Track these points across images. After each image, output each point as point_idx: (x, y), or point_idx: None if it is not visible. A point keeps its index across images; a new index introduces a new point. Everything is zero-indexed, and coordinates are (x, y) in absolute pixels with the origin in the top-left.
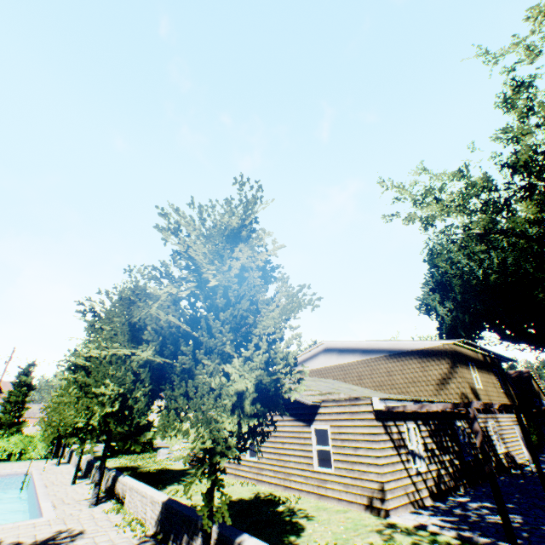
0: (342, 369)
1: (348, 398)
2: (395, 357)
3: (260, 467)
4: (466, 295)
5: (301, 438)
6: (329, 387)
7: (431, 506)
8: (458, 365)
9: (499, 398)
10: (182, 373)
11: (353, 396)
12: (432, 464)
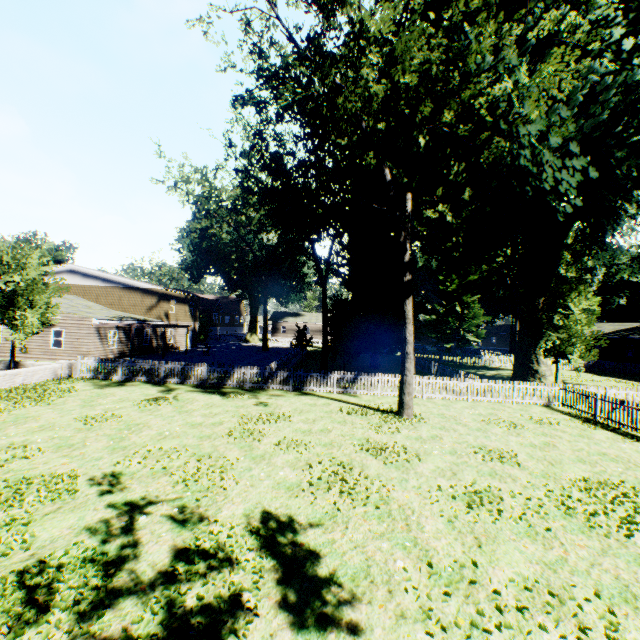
0: (85, 289)
1: (80, 317)
2: (128, 289)
3: (4, 349)
4: (200, 252)
5: (43, 334)
6: (70, 304)
7: (113, 360)
8: (163, 301)
9: (186, 318)
10: (6, 314)
11: (84, 317)
12: (121, 346)
